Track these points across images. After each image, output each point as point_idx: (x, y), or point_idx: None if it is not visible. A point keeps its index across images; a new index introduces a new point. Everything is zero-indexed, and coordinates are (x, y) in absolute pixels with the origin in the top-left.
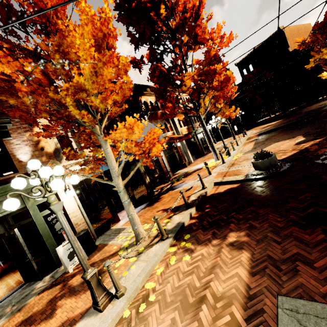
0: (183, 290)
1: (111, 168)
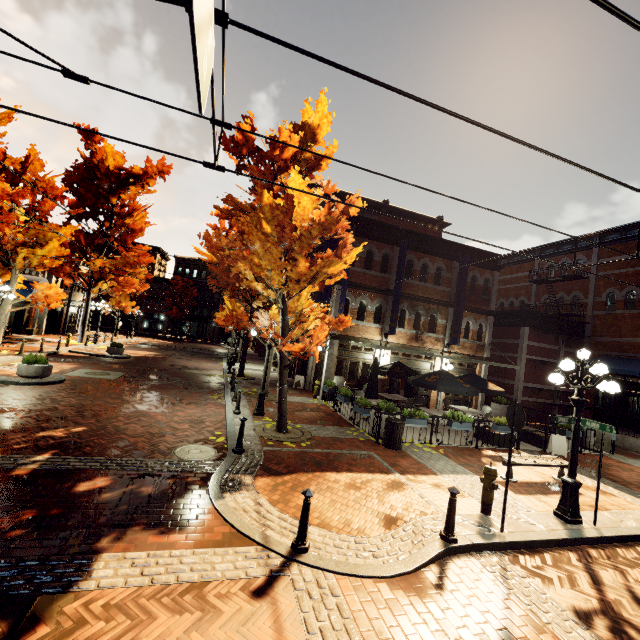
0: None
1: (8, 298)
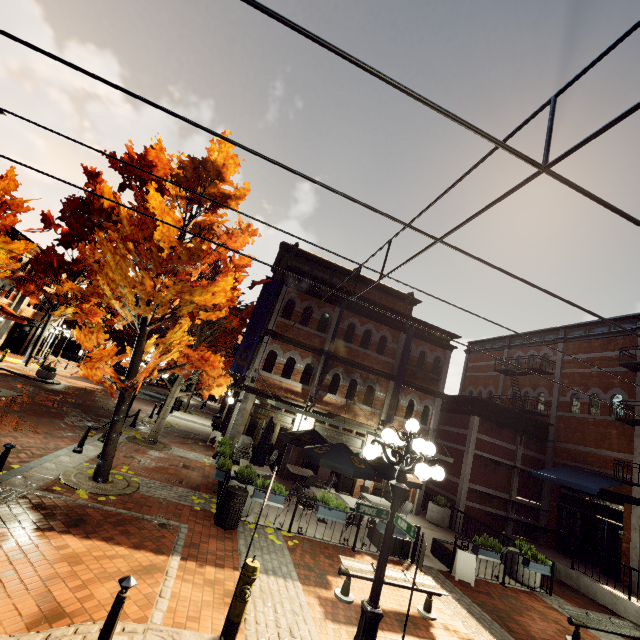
0: None
1: None
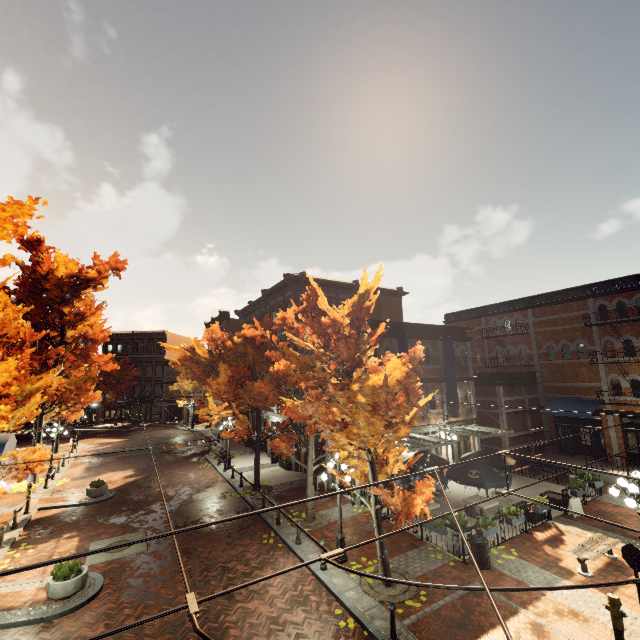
0: (37, 558)
1: None
